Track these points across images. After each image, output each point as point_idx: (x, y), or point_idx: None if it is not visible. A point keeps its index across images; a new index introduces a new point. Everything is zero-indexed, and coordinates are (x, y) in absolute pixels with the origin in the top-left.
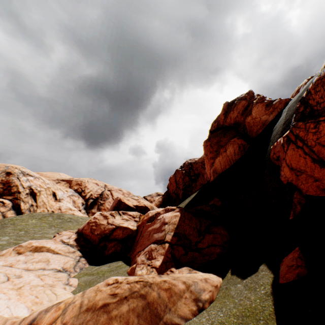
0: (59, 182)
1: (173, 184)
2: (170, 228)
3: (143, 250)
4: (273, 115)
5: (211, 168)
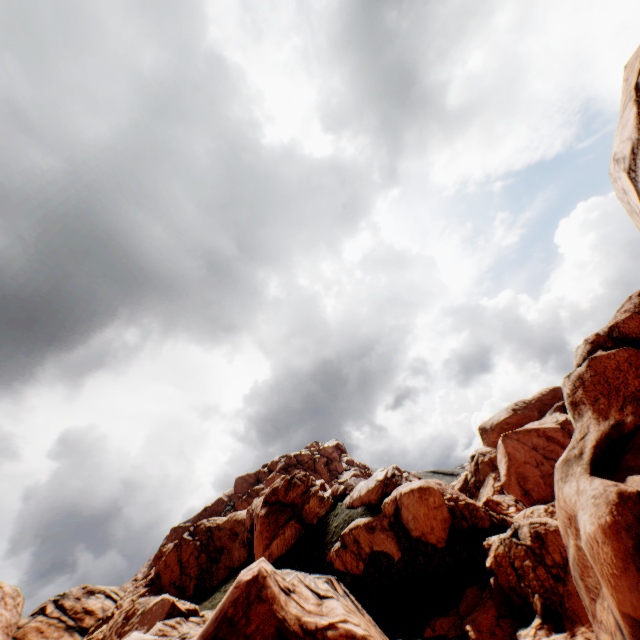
0: None
1: (175, 566)
2: None
3: None
4: (324, 509)
5: (266, 550)
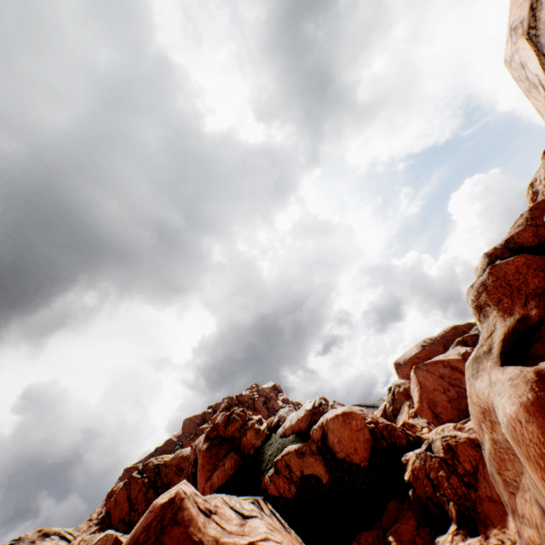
0: None
1: (124, 504)
2: None
3: None
4: (260, 440)
5: (208, 481)
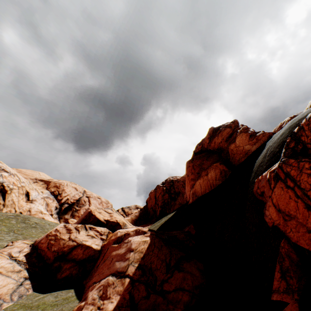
0: (37, 182)
1: (153, 199)
2: (136, 257)
3: (99, 282)
4: (257, 146)
5: (191, 189)
